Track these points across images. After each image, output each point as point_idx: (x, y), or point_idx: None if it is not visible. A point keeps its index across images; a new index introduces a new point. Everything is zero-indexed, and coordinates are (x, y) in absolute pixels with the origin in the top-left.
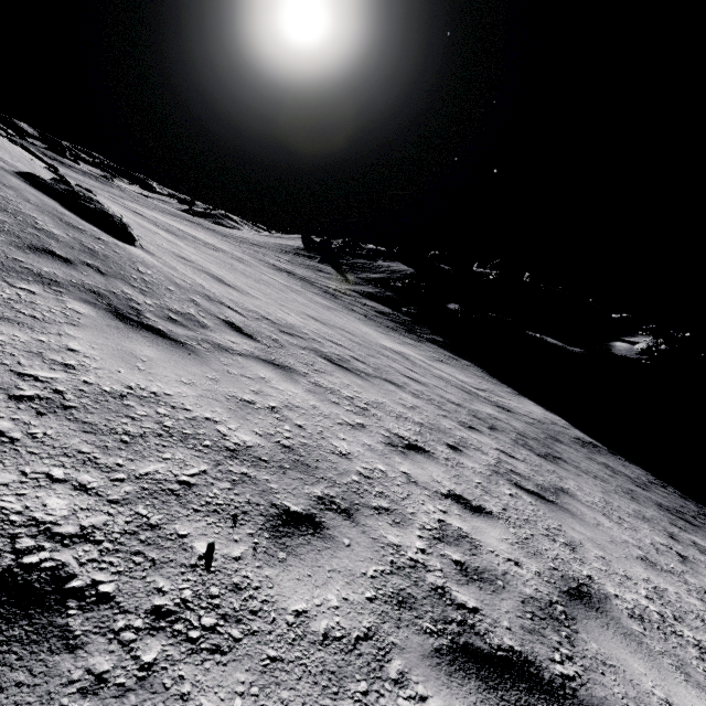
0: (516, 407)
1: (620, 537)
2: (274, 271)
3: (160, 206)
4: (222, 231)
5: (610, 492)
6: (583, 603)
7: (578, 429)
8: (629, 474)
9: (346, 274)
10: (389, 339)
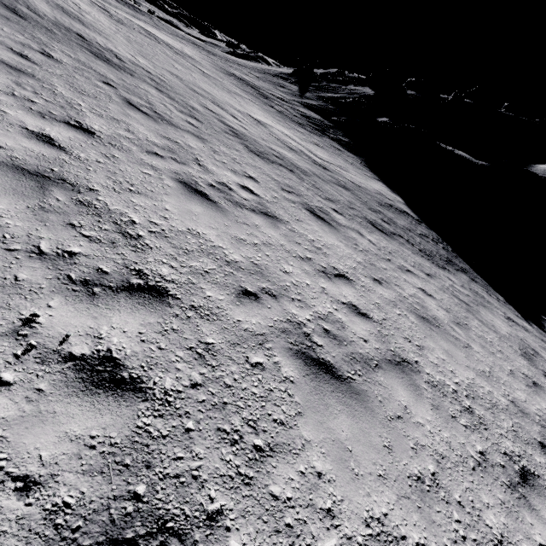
0: (350, 177)
1: (181, 140)
2: (221, 73)
3: (178, 33)
4: (220, 54)
5: (295, 182)
6: (7, 66)
7: (408, 206)
8: (399, 223)
9: (308, 92)
10: (277, 122)
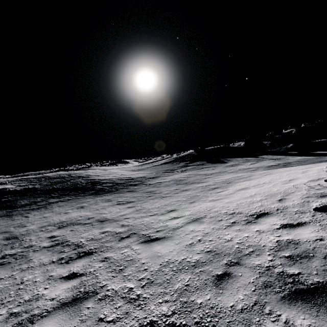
0: None
1: None
2: None
3: None
4: None
5: None
6: None
7: None
8: None
9: None
10: None
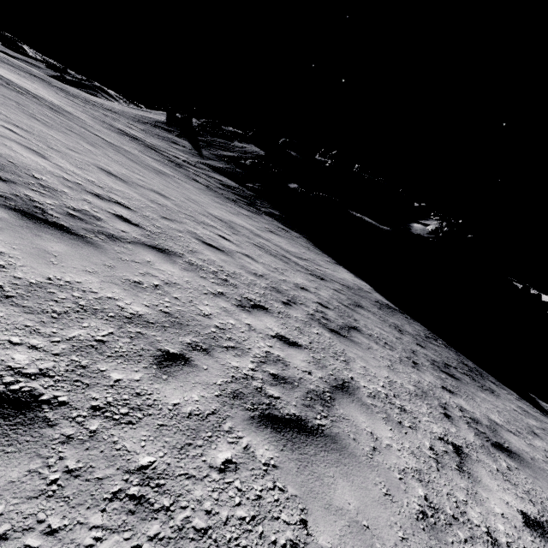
0: (331, 275)
1: (399, 465)
2: (112, 133)
3: None
4: (74, 92)
5: (396, 363)
6: None
7: (379, 293)
8: (412, 332)
9: (202, 149)
10: (224, 208)
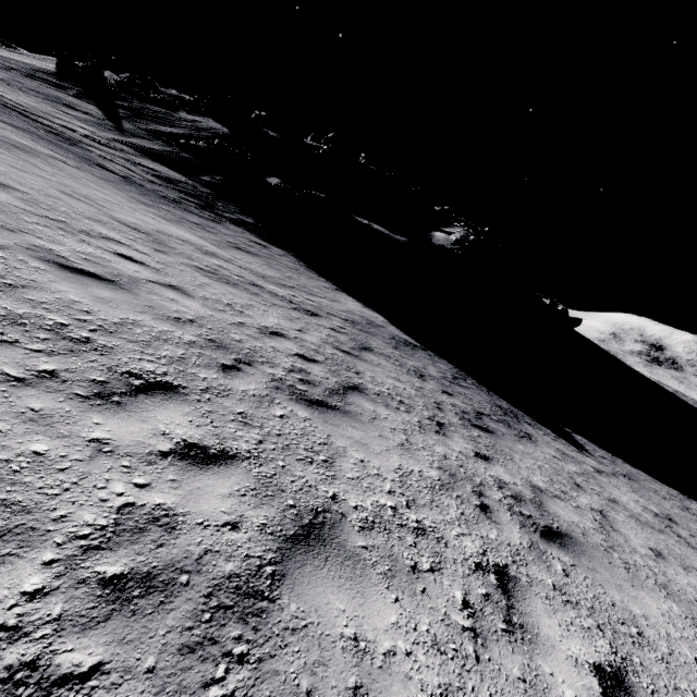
0: (329, 307)
1: None
2: None
3: None
4: None
5: (413, 434)
6: None
7: (395, 326)
8: (437, 375)
9: (123, 120)
10: (152, 212)
